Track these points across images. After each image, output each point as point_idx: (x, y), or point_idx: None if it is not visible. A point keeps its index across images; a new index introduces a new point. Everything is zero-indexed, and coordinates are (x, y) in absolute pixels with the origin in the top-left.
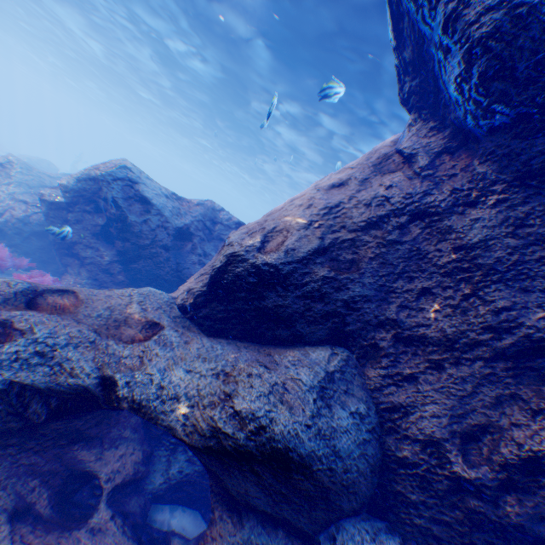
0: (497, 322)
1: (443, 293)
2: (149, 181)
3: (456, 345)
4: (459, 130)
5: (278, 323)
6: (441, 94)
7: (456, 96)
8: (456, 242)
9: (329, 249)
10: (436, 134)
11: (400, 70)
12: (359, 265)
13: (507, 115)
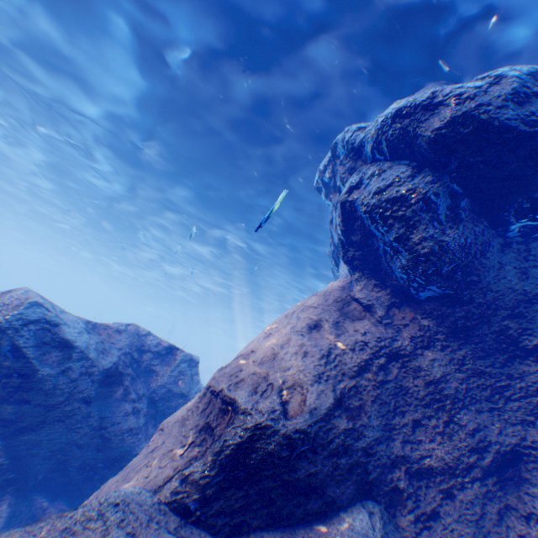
0: (474, 441)
1: (428, 421)
2: (63, 314)
3: (456, 469)
4: (399, 291)
5: (310, 493)
6: (382, 266)
7: (402, 275)
8: (425, 377)
9: (340, 397)
10: (381, 290)
11: (346, 243)
12: (365, 408)
13: (437, 292)
